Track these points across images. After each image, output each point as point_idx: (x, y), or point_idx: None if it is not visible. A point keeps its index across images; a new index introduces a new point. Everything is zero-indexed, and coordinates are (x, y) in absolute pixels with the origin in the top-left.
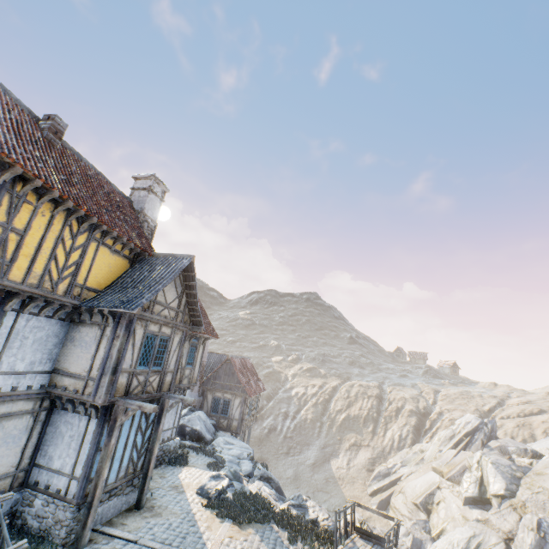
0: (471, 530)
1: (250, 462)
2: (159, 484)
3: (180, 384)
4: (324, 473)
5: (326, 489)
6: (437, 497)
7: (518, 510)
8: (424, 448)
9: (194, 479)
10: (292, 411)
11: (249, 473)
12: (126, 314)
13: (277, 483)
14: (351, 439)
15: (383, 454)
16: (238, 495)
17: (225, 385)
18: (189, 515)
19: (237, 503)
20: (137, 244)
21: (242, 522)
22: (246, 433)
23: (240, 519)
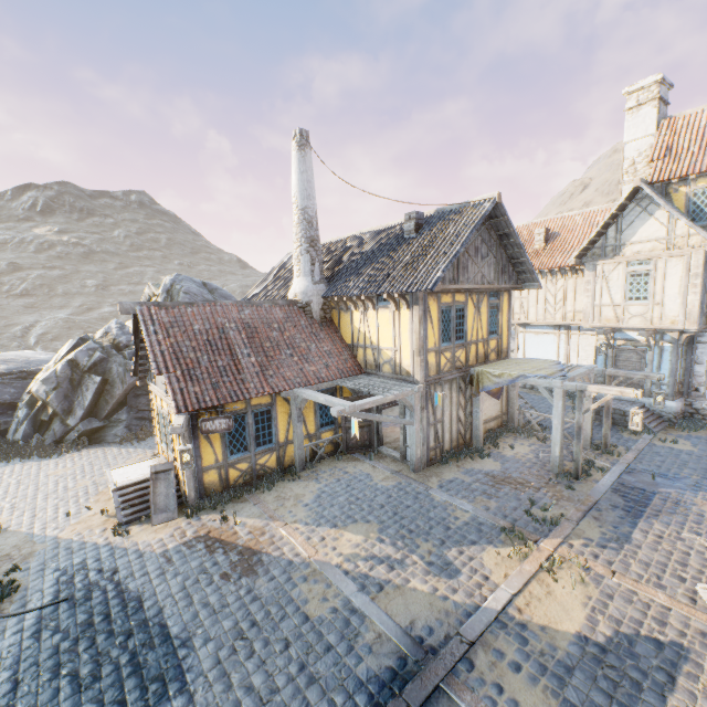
0: None
1: None
2: None
3: None
4: None
5: None
6: None
7: None
8: None
9: None
10: None
11: None
12: None
13: None
14: None
15: None
16: None
17: None
18: None
19: None
20: None
21: None
22: None
23: None
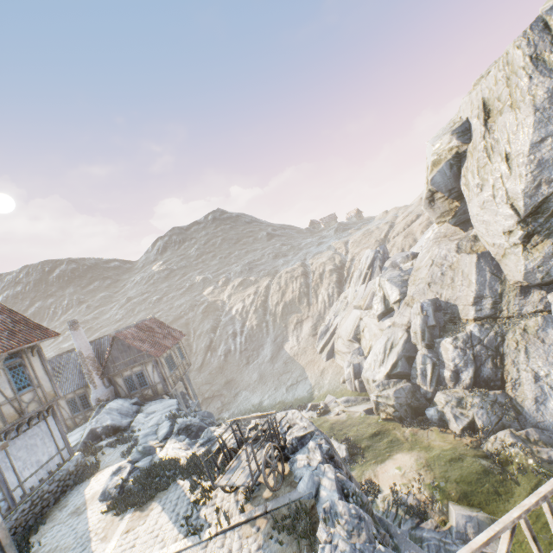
0: (386, 337)
1: (169, 422)
2: (55, 521)
3: (24, 416)
4: (282, 359)
5: (287, 370)
6: (362, 327)
7: (410, 304)
8: (347, 294)
9: (103, 483)
10: (238, 328)
11: (165, 436)
12: None
13: (197, 424)
14: (294, 320)
15: (320, 317)
16: (137, 478)
17: (128, 362)
18: (83, 539)
19: (139, 485)
20: None
21: (144, 504)
22: (206, 370)
23: (140, 502)
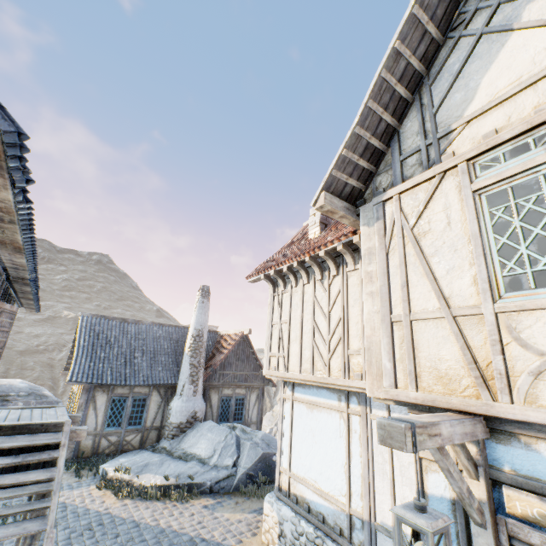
0: None
1: None
2: None
3: None
4: None
5: None
6: None
7: None
8: None
9: None
10: None
11: None
12: None
13: None
14: None
15: None
16: None
17: (238, 376)
18: None
19: None
20: None
21: None
22: None
23: None
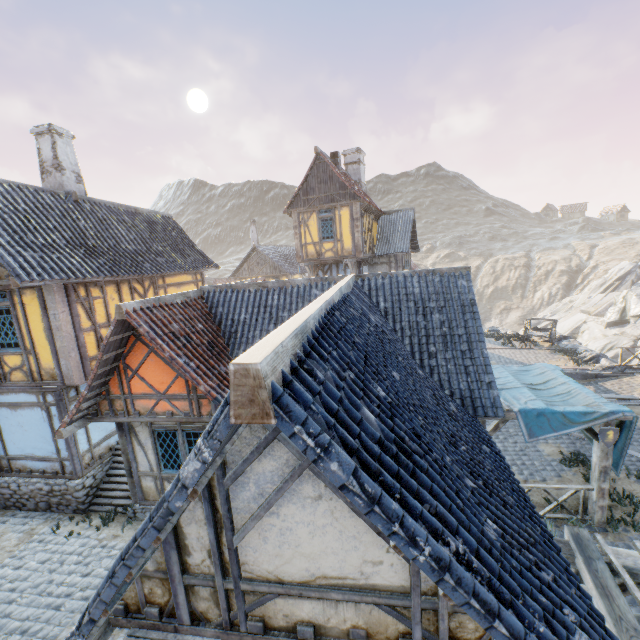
0: (608, 341)
1: None
2: None
3: None
4: None
5: None
6: (583, 329)
7: None
8: (573, 299)
9: None
10: None
11: None
12: (399, 255)
13: None
14: (501, 306)
15: (532, 311)
16: None
17: None
18: None
19: None
20: (381, 211)
21: None
22: None
23: None
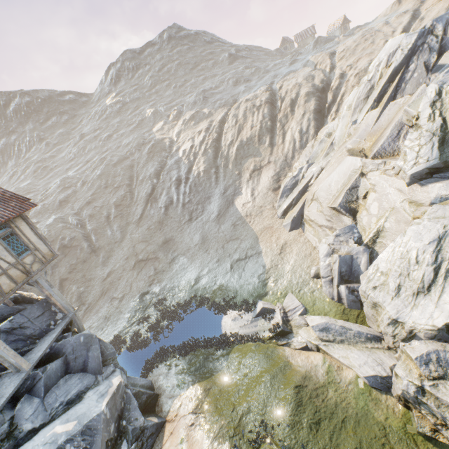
0: (437, 226)
1: None
2: None
3: None
4: (230, 219)
5: (235, 236)
6: (363, 189)
7: None
8: (331, 130)
9: None
10: (183, 174)
11: None
12: None
13: None
14: (250, 167)
15: (286, 163)
16: None
17: None
18: None
19: None
20: None
21: None
22: (145, 224)
23: None
